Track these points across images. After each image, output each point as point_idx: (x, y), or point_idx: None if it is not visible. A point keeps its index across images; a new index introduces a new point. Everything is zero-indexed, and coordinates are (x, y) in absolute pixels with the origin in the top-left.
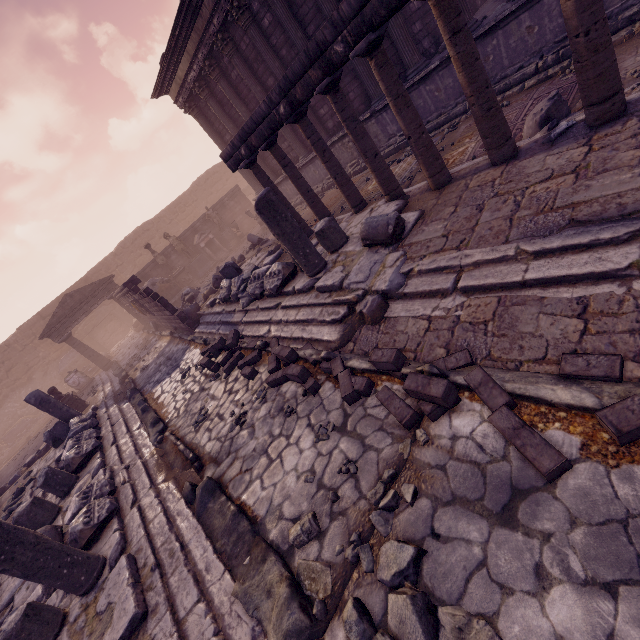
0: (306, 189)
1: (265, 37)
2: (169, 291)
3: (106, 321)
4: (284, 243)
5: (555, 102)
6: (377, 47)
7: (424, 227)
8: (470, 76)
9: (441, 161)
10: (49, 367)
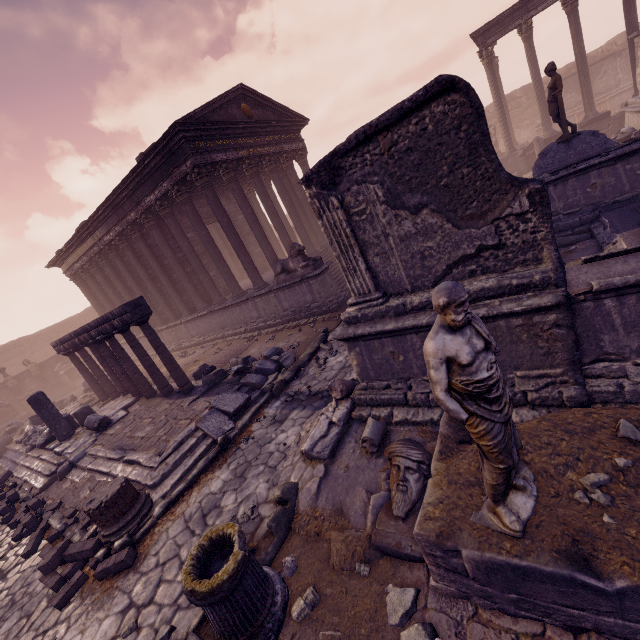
0: (100, 375)
1: (126, 264)
2: (5, 415)
3: None
4: (44, 421)
5: (201, 369)
6: (109, 338)
7: (118, 424)
8: (142, 362)
9: (147, 386)
10: None
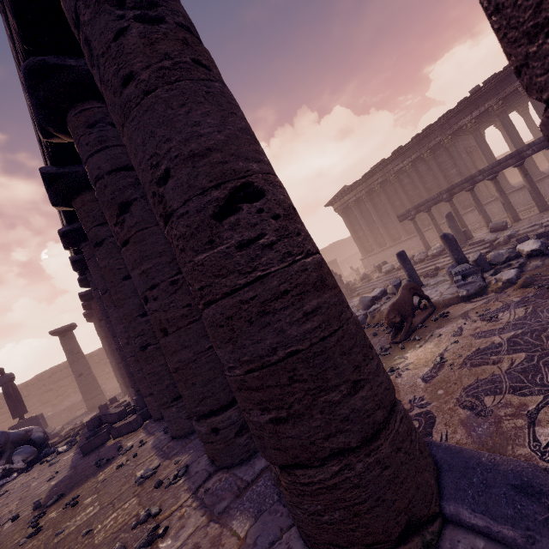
0: (440, 229)
1: (402, 187)
2: None
3: None
4: (453, 230)
5: None
6: (495, 178)
7: (516, 226)
8: (531, 185)
9: (517, 213)
10: None
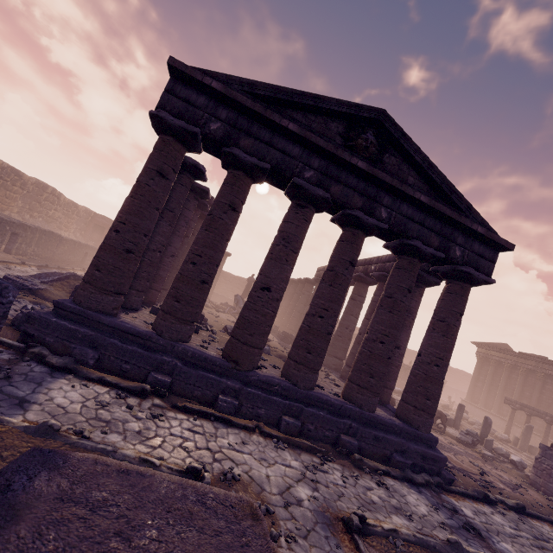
0: None
1: (542, 387)
2: None
3: None
4: (523, 436)
5: None
6: None
7: None
8: None
9: None
10: None
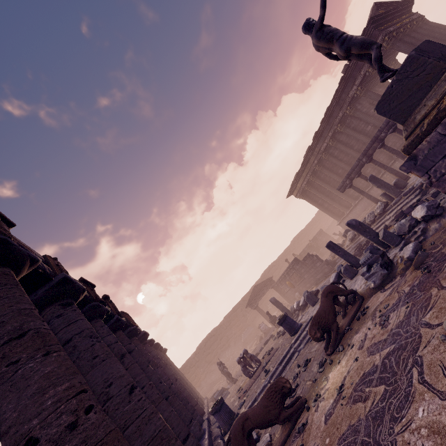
0: None
1: (336, 158)
2: None
3: (259, 316)
4: (382, 188)
5: None
6: (396, 129)
7: None
8: None
9: None
10: (236, 339)
